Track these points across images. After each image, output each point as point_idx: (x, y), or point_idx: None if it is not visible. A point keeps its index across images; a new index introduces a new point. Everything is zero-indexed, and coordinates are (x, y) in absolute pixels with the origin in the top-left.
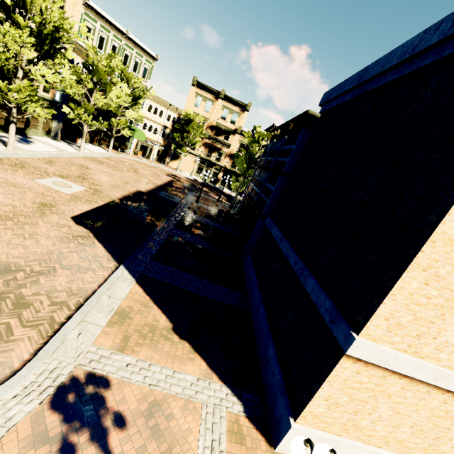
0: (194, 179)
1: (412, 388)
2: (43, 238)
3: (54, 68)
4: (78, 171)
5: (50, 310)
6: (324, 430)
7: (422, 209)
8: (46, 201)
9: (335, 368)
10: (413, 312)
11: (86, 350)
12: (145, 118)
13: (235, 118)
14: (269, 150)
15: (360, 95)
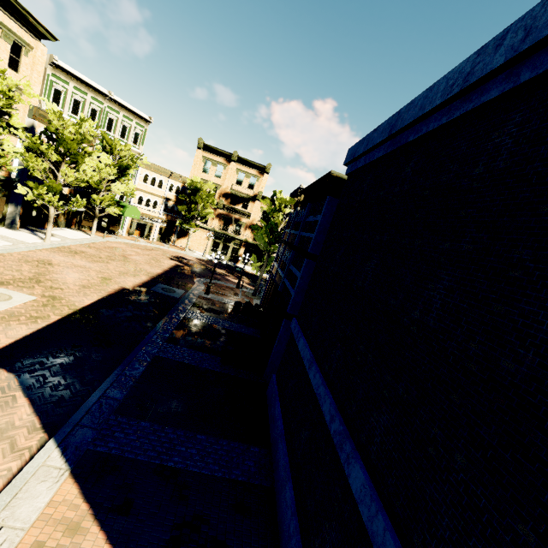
0: (207, 259)
1: None
2: None
3: None
4: (32, 270)
5: None
6: None
7: None
8: None
9: None
10: None
11: None
12: (141, 191)
13: (253, 182)
14: (293, 221)
15: (395, 149)
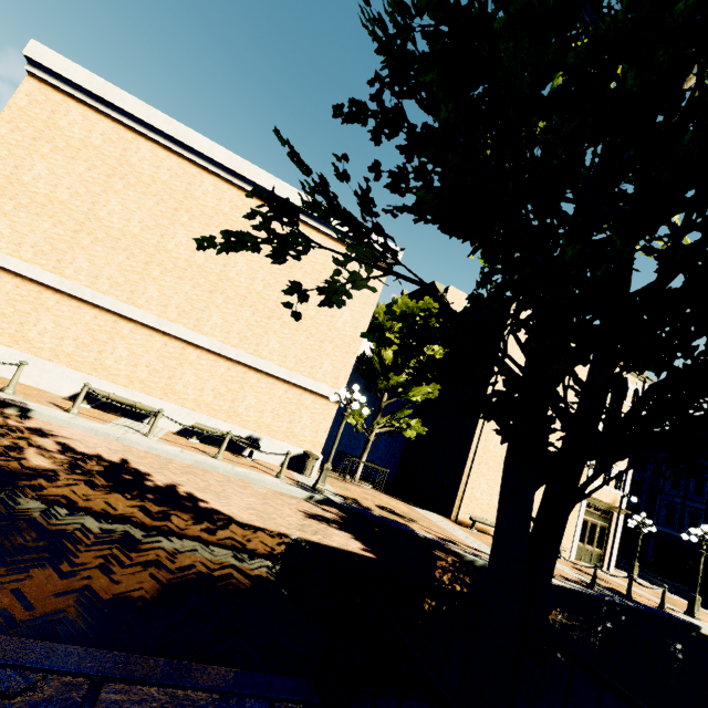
0: None
1: None
2: None
3: None
4: None
5: None
6: None
7: None
8: None
9: None
10: None
11: None
12: None
13: None
14: None
15: None
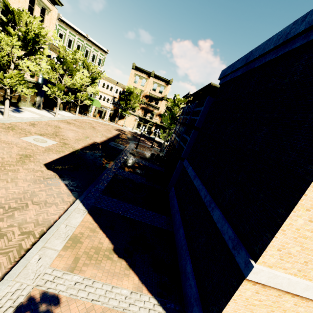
0: (134, 132)
1: (303, 304)
2: (21, 181)
3: (35, 61)
4: (52, 130)
5: (19, 239)
6: None
7: (302, 159)
8: (27, 153)
9: (239, 289)
10: (301, 243)
11: (43, 272)
12: (101, 92)
13: (162, 89)
14: (185, 111)
15: (248, 71)
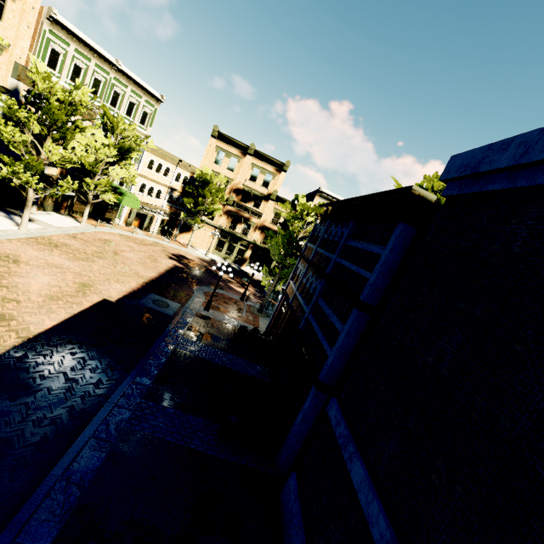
0: (210, 259)
1: None
2: None
3: None
4: None
5: None
6: None
7: None
8: None
9: None
10: None
11: None
12: (144, 177)
13: (268, 179)
14: (322, 237)
15: None
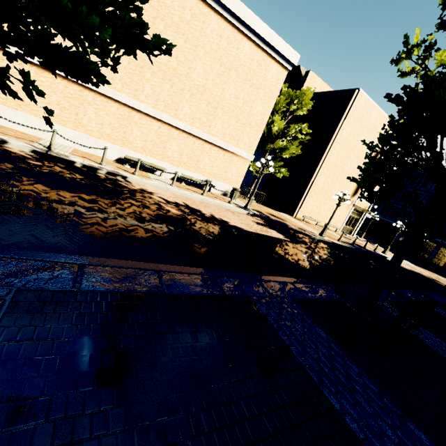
0: None
1: (42, 74)
2: None
3: None
4: None
5: None
6: (5, 105)
7: None
8: None
9: None
10: None
11: None
12: None
13: None
14: None
15: None
